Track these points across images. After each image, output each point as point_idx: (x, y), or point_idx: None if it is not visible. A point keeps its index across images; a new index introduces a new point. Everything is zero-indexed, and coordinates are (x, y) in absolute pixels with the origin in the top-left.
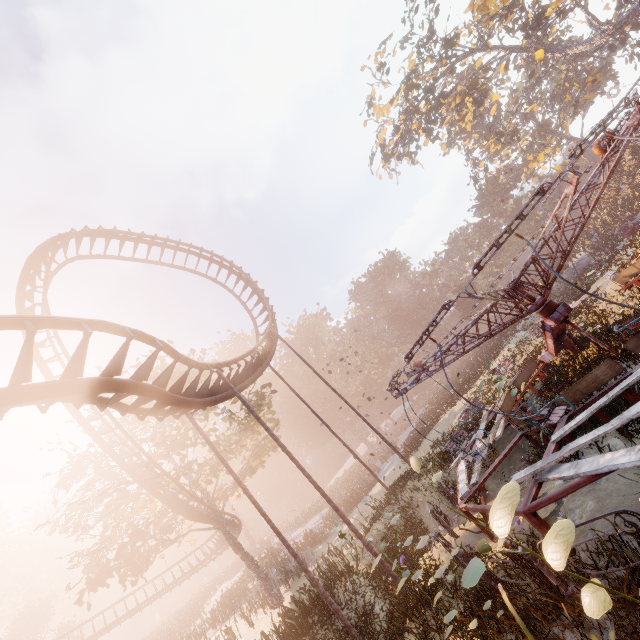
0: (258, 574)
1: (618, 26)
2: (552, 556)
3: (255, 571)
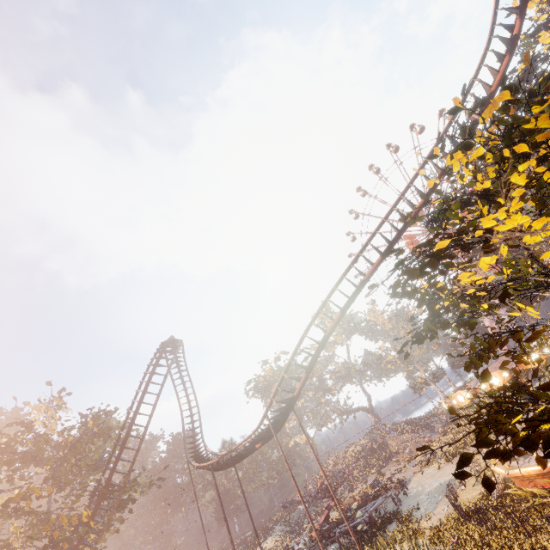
0: None
1: (344, 411)
2: (358, 515)
3: None
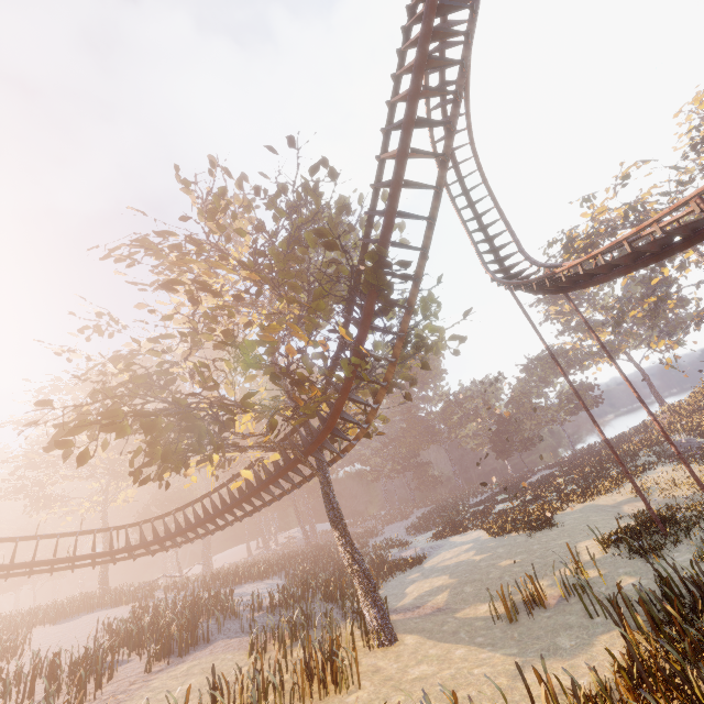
0: (366, 575)
1: None
2: None
3: (362, 568)
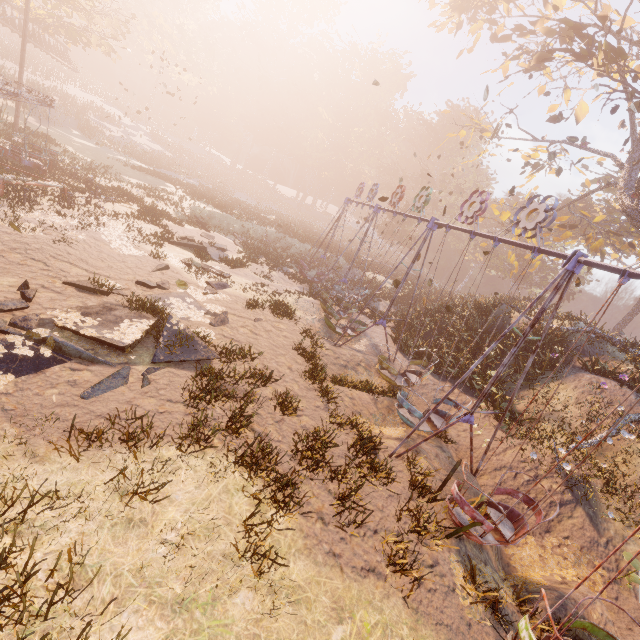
0: None
1: (634, 214)
2: None
3: None
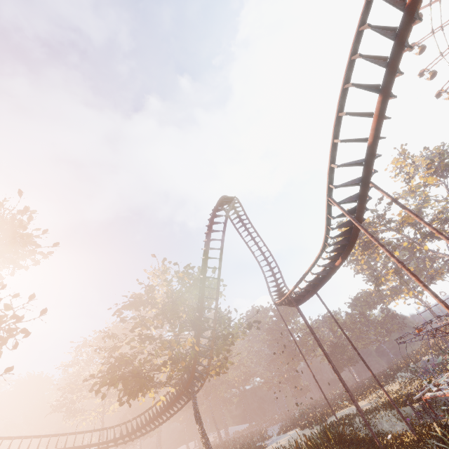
0: (209, 448)
1: None
2: None
3: (207, 444)
